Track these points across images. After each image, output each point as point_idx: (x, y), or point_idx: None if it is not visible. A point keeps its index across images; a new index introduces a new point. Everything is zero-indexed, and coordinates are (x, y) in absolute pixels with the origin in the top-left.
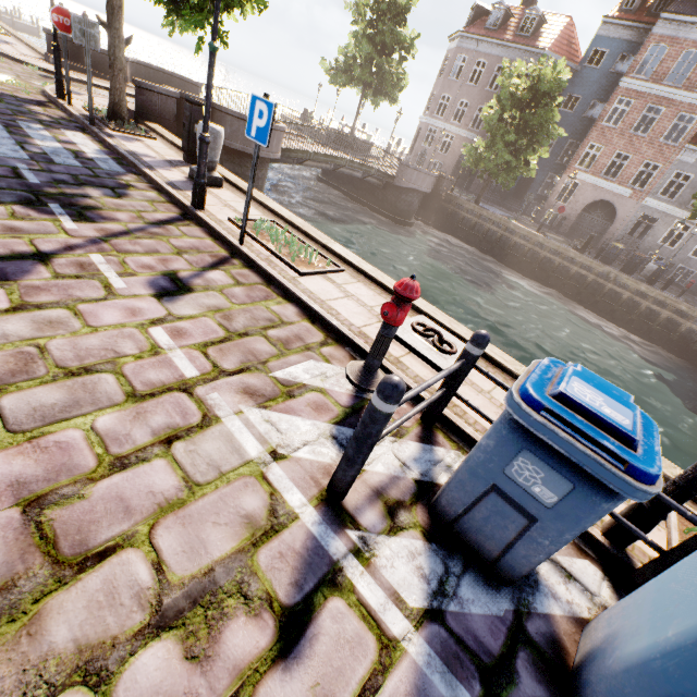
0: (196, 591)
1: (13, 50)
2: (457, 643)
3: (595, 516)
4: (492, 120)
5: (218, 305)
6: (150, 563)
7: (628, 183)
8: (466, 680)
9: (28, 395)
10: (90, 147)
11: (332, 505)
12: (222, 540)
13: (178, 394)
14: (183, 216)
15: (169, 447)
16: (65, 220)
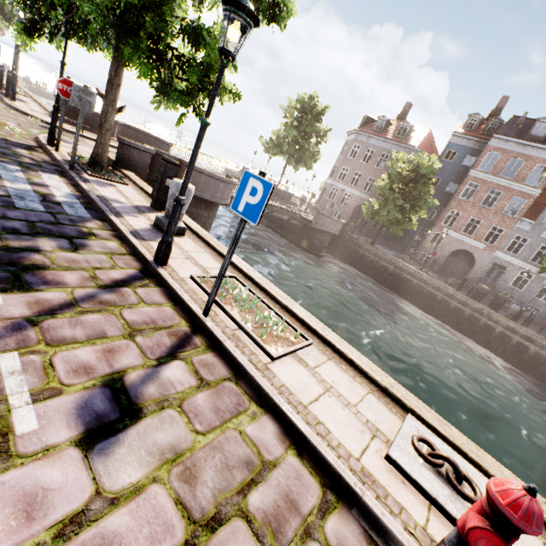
0: None
1: (25, 106)
2: None
3: None
4: (385, 188)
5: (175, 442)
6: None
7: (482, 239)
8: None
9: None
10: (62, 190)
11: None
12: None
13: None
14: (143, 272)
15: None
16: None
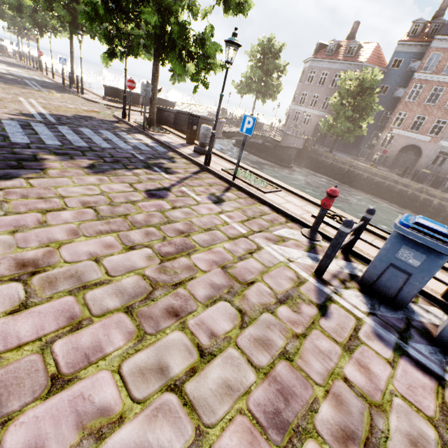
0: (286, 296)
1: (90, 97)
2: (385, 323)
3: (437, 267)
4: (336, 105)
5: (237, 206)
6: (267, 287)
7: (427, 133)
8: (392, 332)
9: (198, 236)
10: (148, 141)
11: (319, 278)
12: (286, 283)
13: (244, 238)
14: (201, 169)
15: (252, 255)
16: (163, 174)
